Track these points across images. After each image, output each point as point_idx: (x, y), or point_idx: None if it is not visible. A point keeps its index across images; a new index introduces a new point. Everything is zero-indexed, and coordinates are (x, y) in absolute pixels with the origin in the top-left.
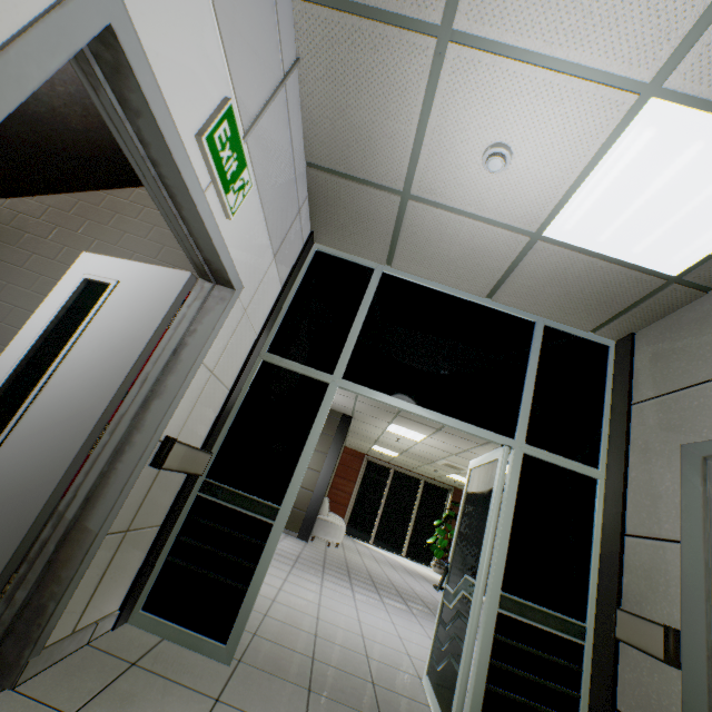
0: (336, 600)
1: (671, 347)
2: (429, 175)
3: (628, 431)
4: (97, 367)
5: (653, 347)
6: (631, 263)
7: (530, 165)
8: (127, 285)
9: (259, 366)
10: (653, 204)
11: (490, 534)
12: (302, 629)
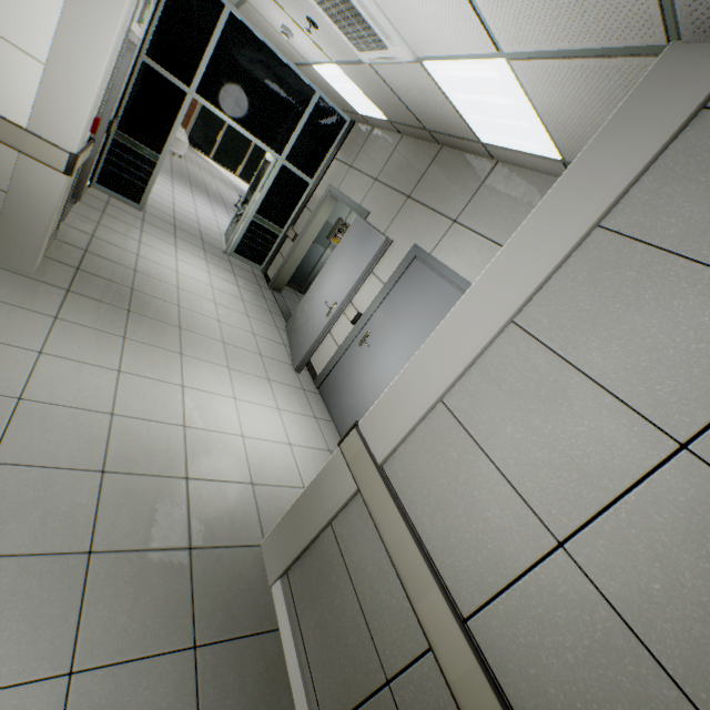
0: (183, 198)
1: (354, 142)
2: (258, 7)
3: (327, 170)
4: None
5: (353, 137)
6: (346, 100)
7: (302, 45)
8: None
9: (141, 65)
10: (346, 90)
11: (257, 193)
12: (167, 207)
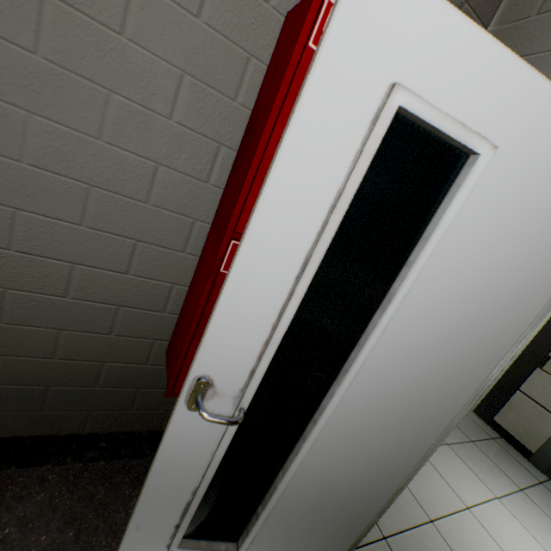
0: None
1: None
2: None
3: None
4: (444, 354)
5: None
6: None
7: None
8: (511, 165)
9: None
10: None
11: None
12: None
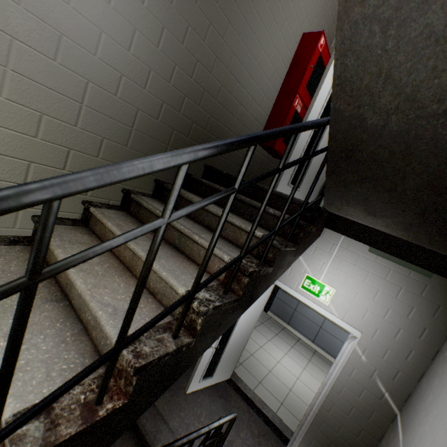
0: None
1: None
2: None
3: None
4: None
5: None
6: None
7: None
8: None
9: None
10: None
11: None
12: None
